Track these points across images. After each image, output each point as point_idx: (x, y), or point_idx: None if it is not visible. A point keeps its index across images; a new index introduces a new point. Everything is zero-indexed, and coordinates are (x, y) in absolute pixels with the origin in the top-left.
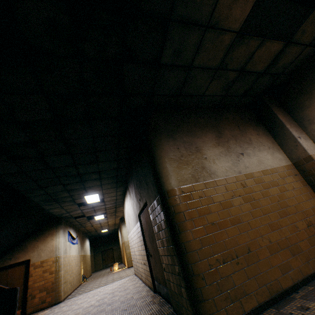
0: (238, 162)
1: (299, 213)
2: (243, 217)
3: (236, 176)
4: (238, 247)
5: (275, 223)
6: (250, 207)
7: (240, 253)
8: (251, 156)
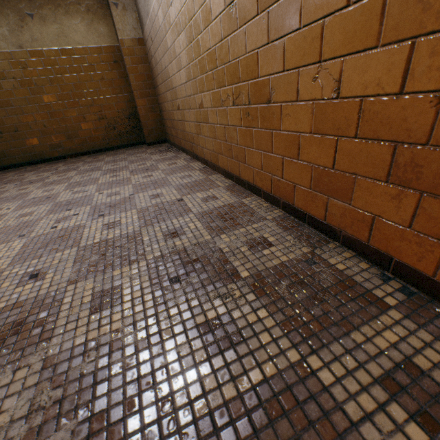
0: (22, 30)
1: (97, 107)
2: (16, 102)
3: (14, 52)
4: (5, 127)
5: (58, 112)
6: (29, 93)
7: (6, 131)
8: (49, 23)
